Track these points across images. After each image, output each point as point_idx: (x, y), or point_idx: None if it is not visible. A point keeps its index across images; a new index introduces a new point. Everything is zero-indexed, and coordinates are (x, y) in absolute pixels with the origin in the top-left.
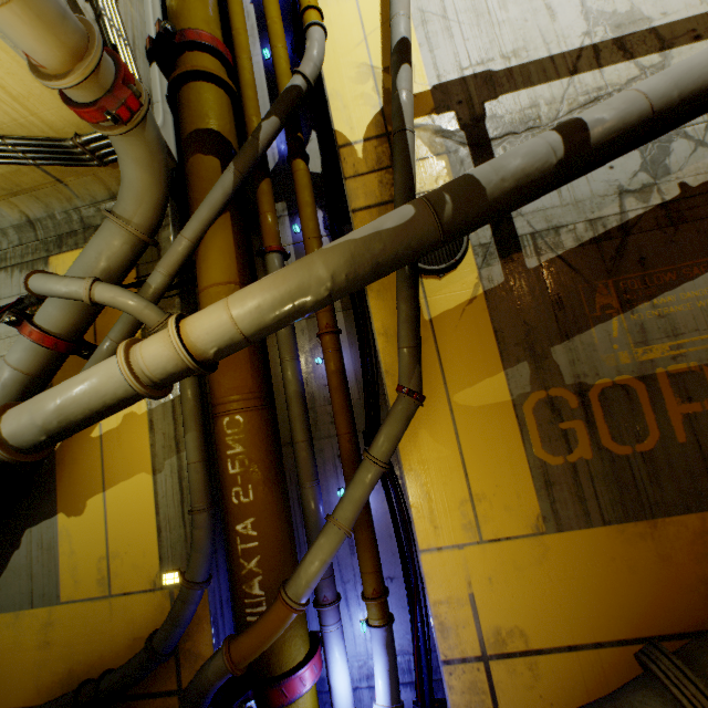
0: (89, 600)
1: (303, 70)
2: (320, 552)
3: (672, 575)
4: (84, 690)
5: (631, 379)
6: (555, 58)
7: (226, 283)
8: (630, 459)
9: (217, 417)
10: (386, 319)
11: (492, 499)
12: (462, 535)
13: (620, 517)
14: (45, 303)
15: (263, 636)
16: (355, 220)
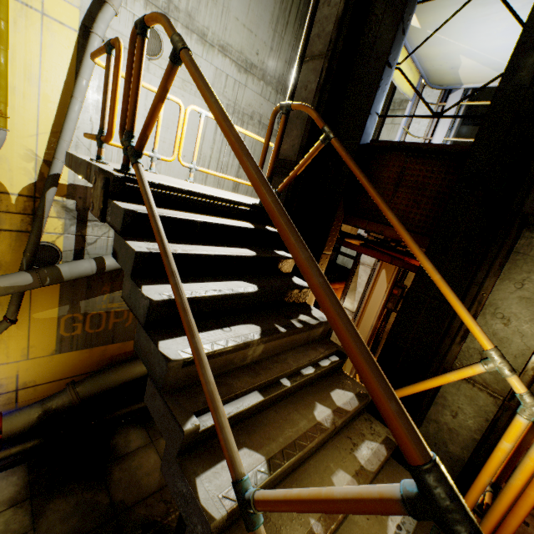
0: None
1: None
2: None
3: (92, 360)
4: None
5: (103, 312)
6: None
7: None
8: (93, 333)
9: None
10: None
11: (38, 347)
12: (21, 358)
13: (83, 348)
14: None
15: None
16: (1, 235)
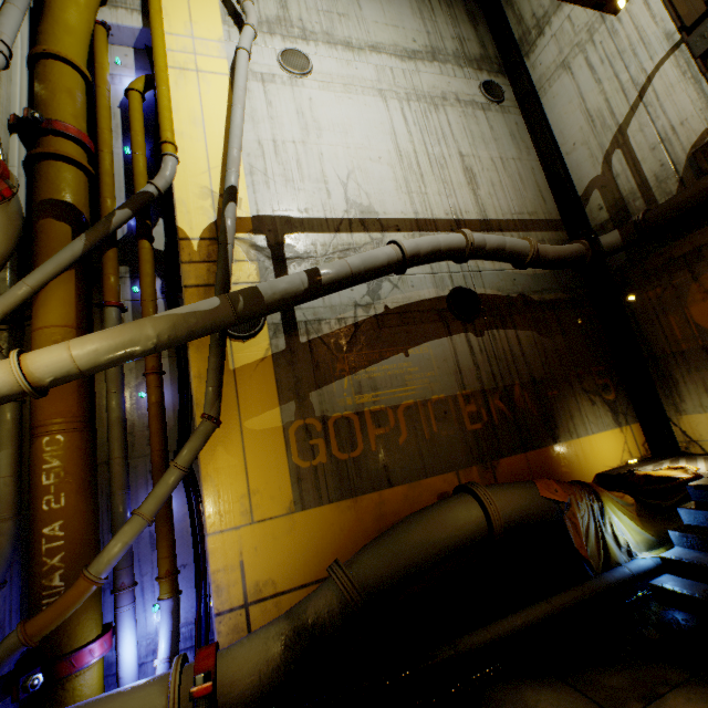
0: None
1: (157, 183)
2: (123, 536)
3: (363, 530)
4: None
5: (352, 414)
6: (329, 220)
7: (63, 326)
8: (347, 462)
9: (37, 437)
10: (202, 366)
11: (263, 492)
12: (240, 520)
13: (339, 497)
14: None
15: (62, 609)
16: (186, 293)
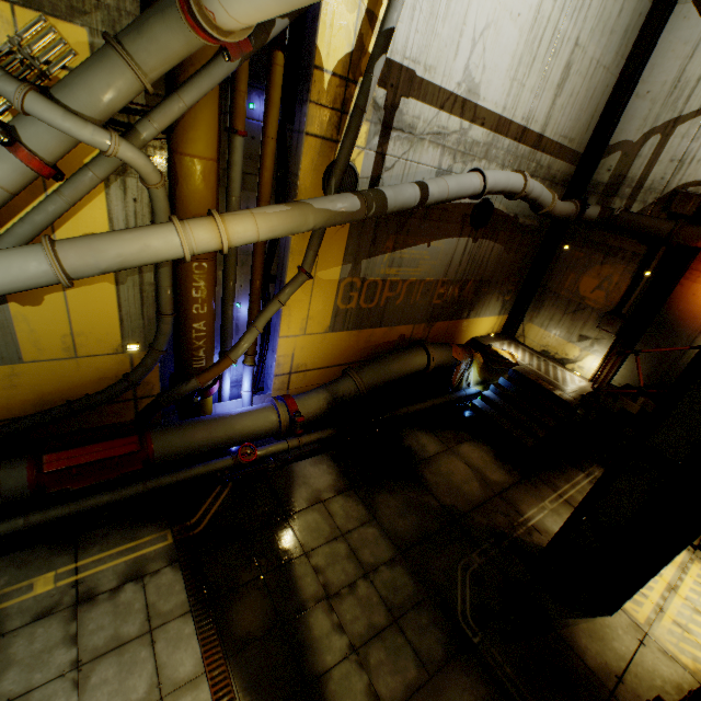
0: (55, 360)
1: None
2: (250, 341)
3: (357, 347)
4: (76, 405)
5: (380, 281)
6: (442, 90)
7: (209, 160)
8: (365, 310)
9: None
10: None
11: (315, 319)
12: (299, 332)
13: (353, 329)
14: (37, 127)
15: (218, 374)
16: (306, 142)
